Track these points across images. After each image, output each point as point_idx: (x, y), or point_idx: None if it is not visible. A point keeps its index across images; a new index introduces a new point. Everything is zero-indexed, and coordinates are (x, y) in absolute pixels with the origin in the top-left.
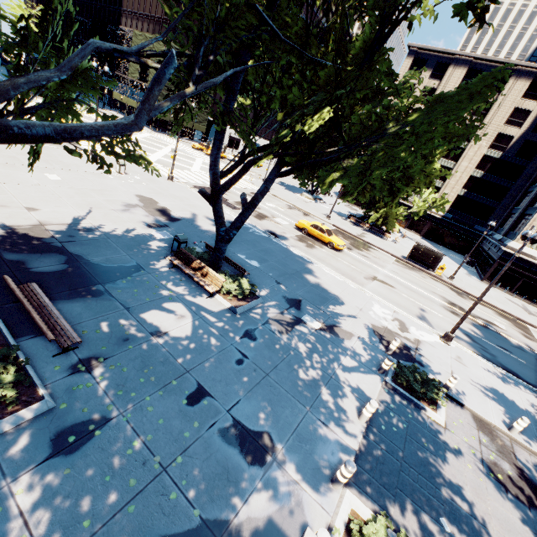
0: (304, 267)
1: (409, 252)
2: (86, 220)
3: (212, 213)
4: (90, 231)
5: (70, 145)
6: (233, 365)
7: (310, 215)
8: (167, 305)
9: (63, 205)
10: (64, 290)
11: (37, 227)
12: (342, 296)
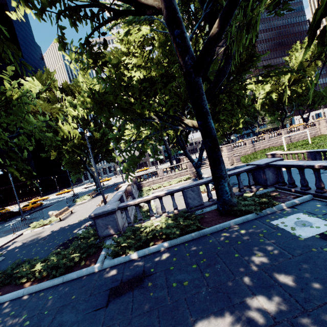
0: None
1: None
2: None
3: None
4: None
5: None
6: None
7: None
8: None
9: None
10: None
11: None
12: None
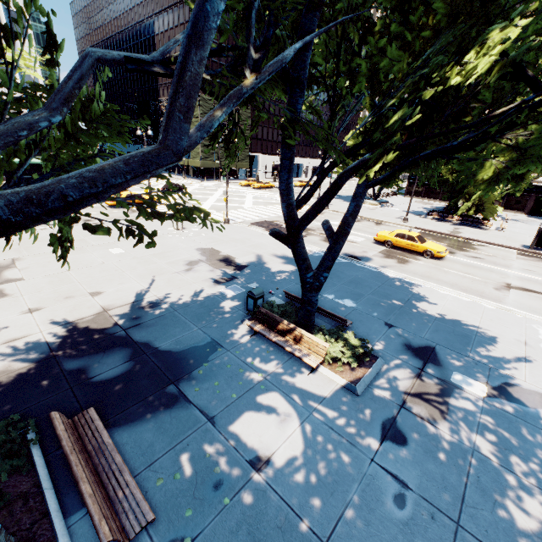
0: (410, 292)
1: (534, 238)
2: (150, 292)
3: (278, 249)
4: (155, 306)
5: (131, 214)
6: (392, 511)
7: (383, 222)
8: (260, 401)
9: (126, 280)
10: (130, 405)
11: (100, 316)
12: (486, 326)
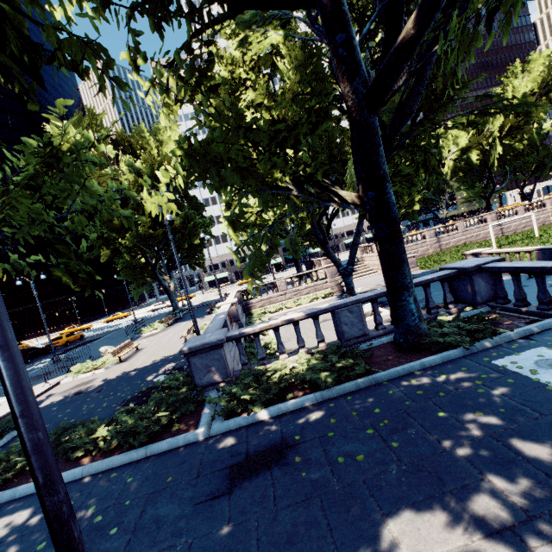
0: None
1: None
2: None
3: None
4: None
5: None
6: None
7: None
8: None
9: None
10: None
11: None
12: None
